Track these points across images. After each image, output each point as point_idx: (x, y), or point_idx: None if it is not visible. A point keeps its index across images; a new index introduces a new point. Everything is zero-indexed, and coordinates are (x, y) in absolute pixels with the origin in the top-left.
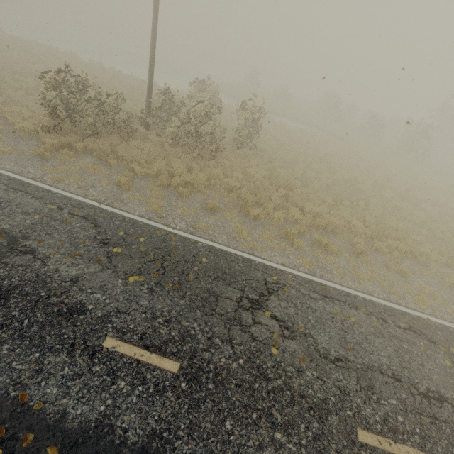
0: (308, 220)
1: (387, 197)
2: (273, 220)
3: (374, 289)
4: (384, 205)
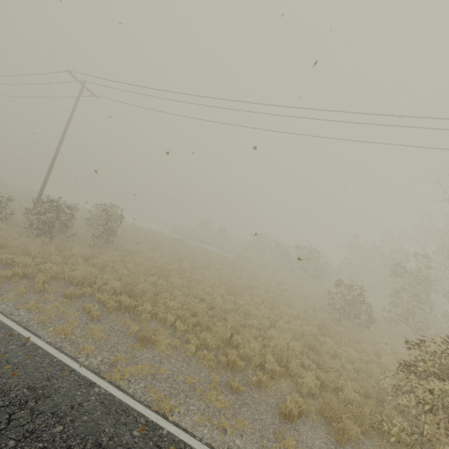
0: (55, 270)
1: (207, 284)
2: (15, 263)
3: (24, 315)
4: (196, 289)
